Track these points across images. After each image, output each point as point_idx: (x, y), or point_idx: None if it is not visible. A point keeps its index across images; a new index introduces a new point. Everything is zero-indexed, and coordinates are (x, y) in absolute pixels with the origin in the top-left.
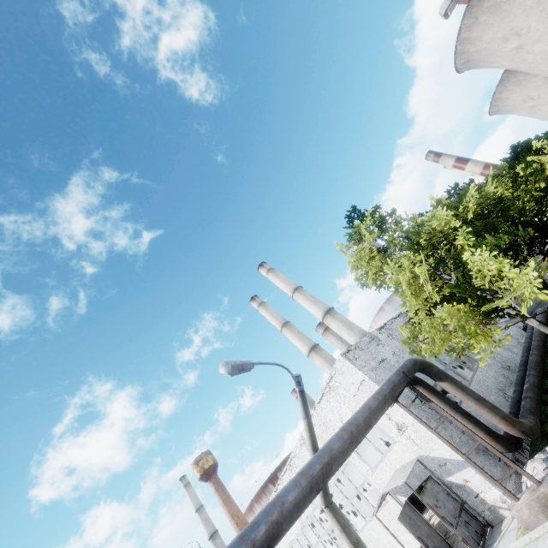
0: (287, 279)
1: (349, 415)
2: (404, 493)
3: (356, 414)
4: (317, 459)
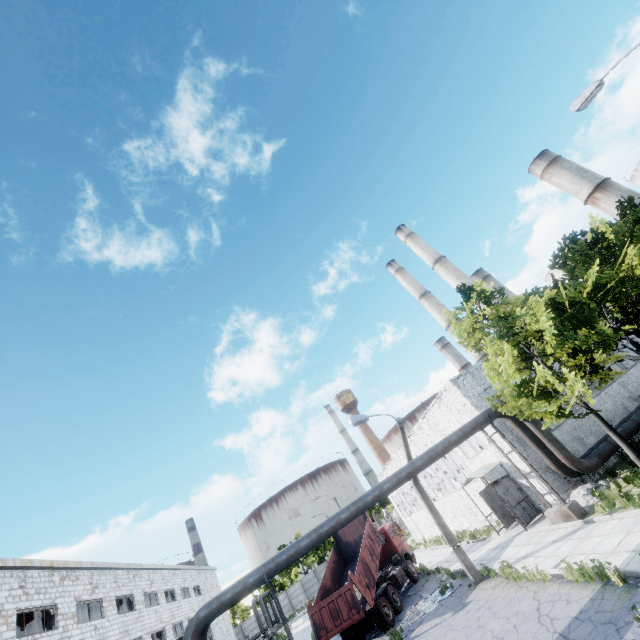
0: (428, 247)
1: (454, 422)
2: (489, 479)
3: (438, 444)
4: (404, 469)
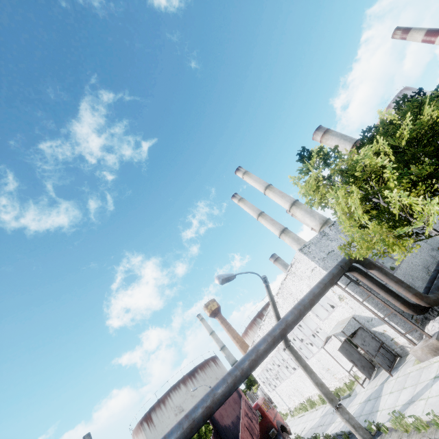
0: (259, 179)
1: (306, 288)
2: (343, 335)
3: (304, 298)
4: (277, 326)
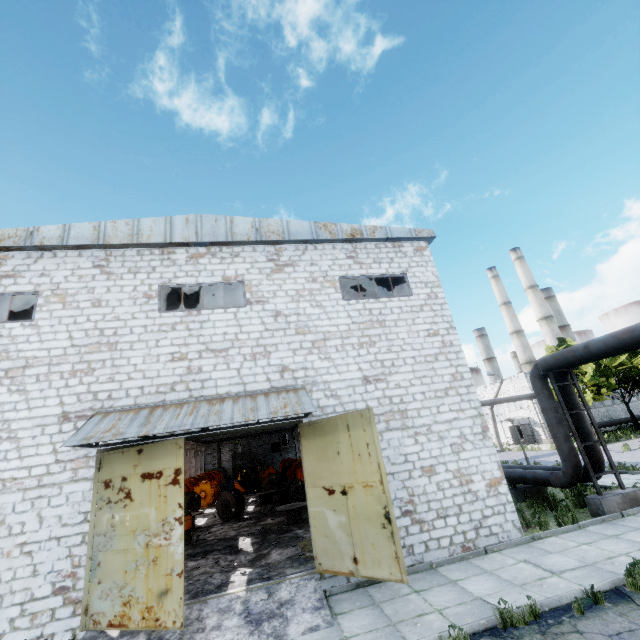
0: (529, 274)
1: (512, 392)
2: (516, 423)
3: (513, 396)
4: (497, 399)
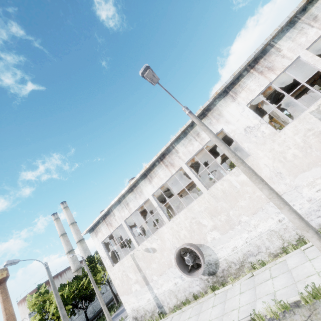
0: (71, 216)
1: None
2: None
3: None
4: None
